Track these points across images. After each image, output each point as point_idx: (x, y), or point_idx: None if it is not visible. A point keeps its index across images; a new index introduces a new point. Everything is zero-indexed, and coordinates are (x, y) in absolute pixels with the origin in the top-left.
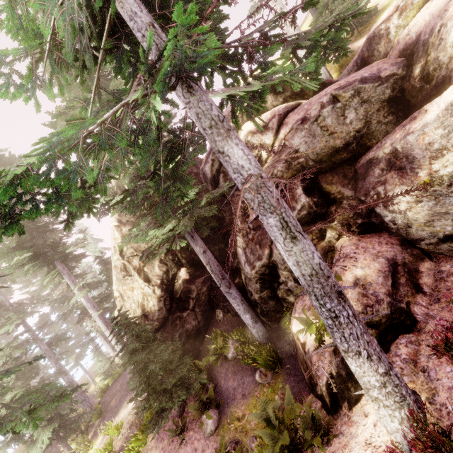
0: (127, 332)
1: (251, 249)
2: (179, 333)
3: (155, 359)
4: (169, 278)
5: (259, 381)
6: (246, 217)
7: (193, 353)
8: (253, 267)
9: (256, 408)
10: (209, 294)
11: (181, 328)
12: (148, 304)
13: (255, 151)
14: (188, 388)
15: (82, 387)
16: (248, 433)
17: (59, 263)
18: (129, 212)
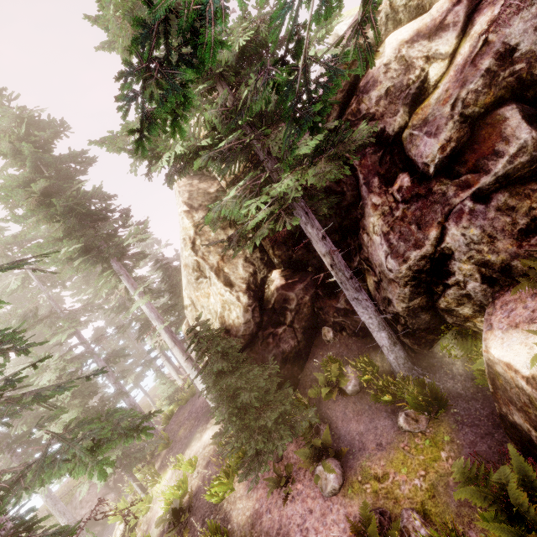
0: (208, 347)
1: (400, 233)
2: (273, 355)
3: (248, 386)
4: (257, 282)
5: (405, 427)
6: (389, 186)
7: (290, 382)
8: (403, 260)
9: (407, 467)
10: (312, 306)
11: (275, 349)
12: (230, 316)
13: (416, 72)
14: (292, 428)
15: (156, 415)
16: (399, 502)
17: (115, 261)
18: (216, 170)
